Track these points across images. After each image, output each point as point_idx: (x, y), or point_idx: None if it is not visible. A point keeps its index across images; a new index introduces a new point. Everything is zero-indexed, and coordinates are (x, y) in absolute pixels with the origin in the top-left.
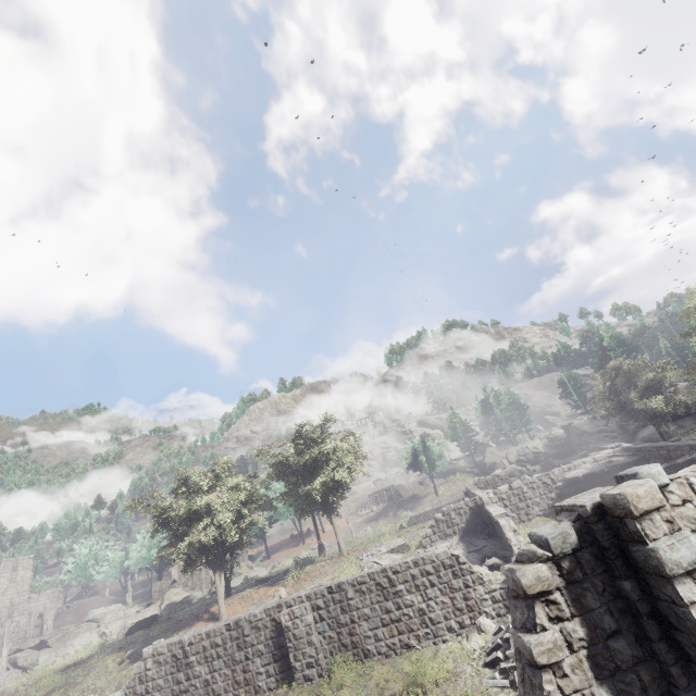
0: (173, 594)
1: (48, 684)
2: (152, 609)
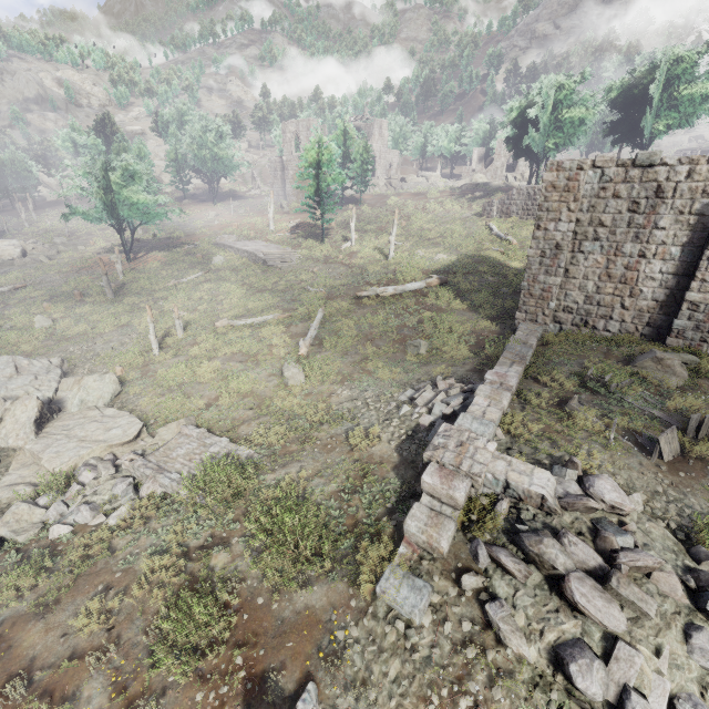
0: (478, 177)
1: (433, 194)
2: (463, 183)
